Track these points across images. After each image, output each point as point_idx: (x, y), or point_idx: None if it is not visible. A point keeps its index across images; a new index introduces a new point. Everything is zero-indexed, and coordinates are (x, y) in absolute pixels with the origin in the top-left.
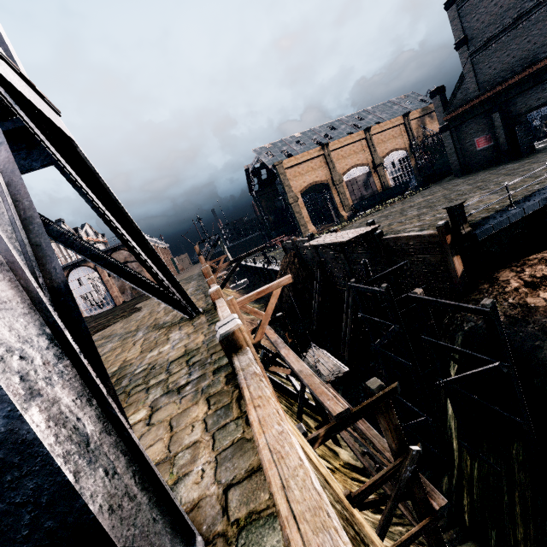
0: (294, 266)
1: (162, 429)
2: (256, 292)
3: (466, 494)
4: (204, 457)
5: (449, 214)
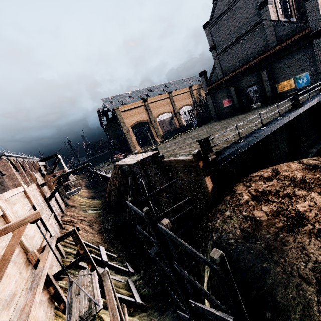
0: (118, 175)
1: None
2: None
3: None
4: None
5: (200, 145)
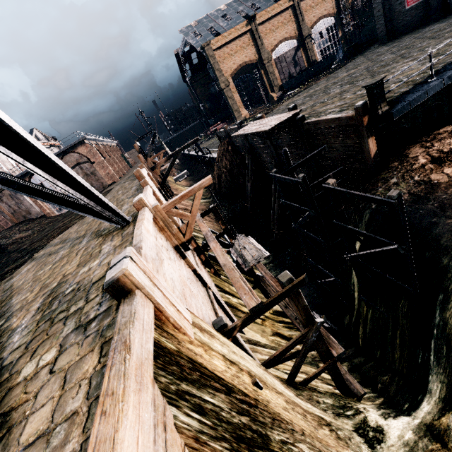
0: (228, 153)
1: (58, 383)
2: (179, 197)
3: (361, 328)
4: (73, 441)
5: (368, 94)
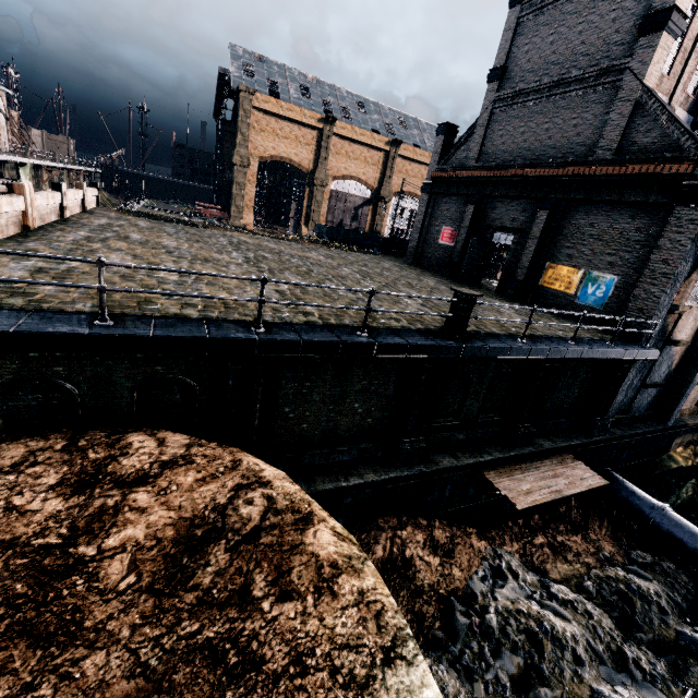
0: None
1: None
2: None
3: None
4: None
5: None
